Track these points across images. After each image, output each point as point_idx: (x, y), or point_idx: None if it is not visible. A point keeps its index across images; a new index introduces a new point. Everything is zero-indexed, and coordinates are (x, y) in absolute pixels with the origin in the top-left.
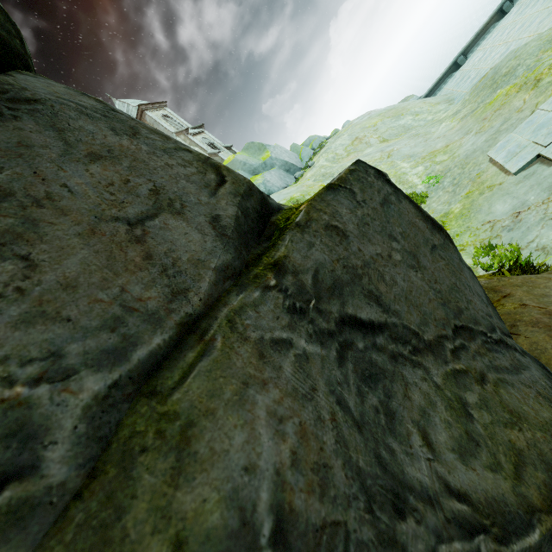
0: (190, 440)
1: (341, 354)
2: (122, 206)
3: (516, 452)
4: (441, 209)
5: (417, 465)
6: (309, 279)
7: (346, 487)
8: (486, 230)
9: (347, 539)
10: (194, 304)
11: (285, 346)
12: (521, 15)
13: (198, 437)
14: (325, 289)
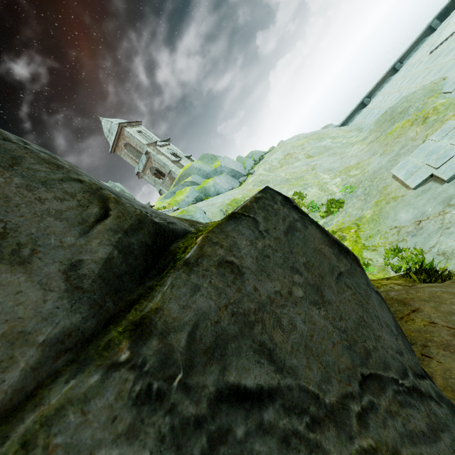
0: None
1: None
2: None
3: None
4: (355, 213)
5: None
6: (182, 338)
7: None
8: (393, 234)
9: None
10: None
11: None
12: (409, 72)
13: None
14: (202, 351)
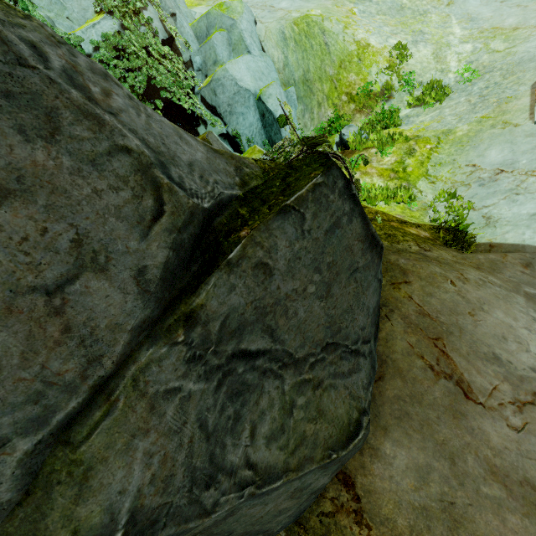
0: (88, 478)
1: (221, 382)
2: (40, 270)
3: (303, 437)
4: (449, 121)
5: (237, 451)
6: (217, 325)
7: (180, 483)
8: (464, 173)
9: (170, 507)
10: (107, 368)
11: (174, 392)
12: None
13: (94, 477)
14: (228, 333)
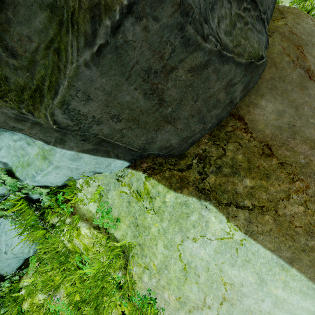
0: None
1: None
2: None
3: (239, 43)
4: None
5: (213, 24)
6: None
7: (197, 4)
8: None
9: (193, 13)
10: None
11: None
12: None
13: None
14: None
